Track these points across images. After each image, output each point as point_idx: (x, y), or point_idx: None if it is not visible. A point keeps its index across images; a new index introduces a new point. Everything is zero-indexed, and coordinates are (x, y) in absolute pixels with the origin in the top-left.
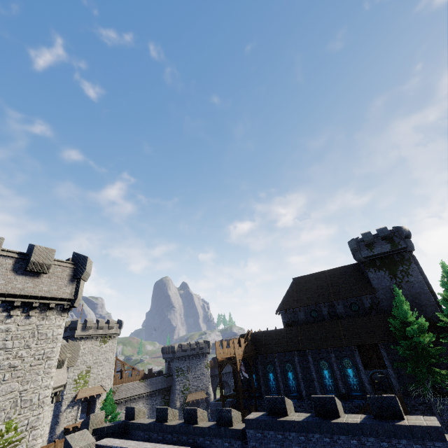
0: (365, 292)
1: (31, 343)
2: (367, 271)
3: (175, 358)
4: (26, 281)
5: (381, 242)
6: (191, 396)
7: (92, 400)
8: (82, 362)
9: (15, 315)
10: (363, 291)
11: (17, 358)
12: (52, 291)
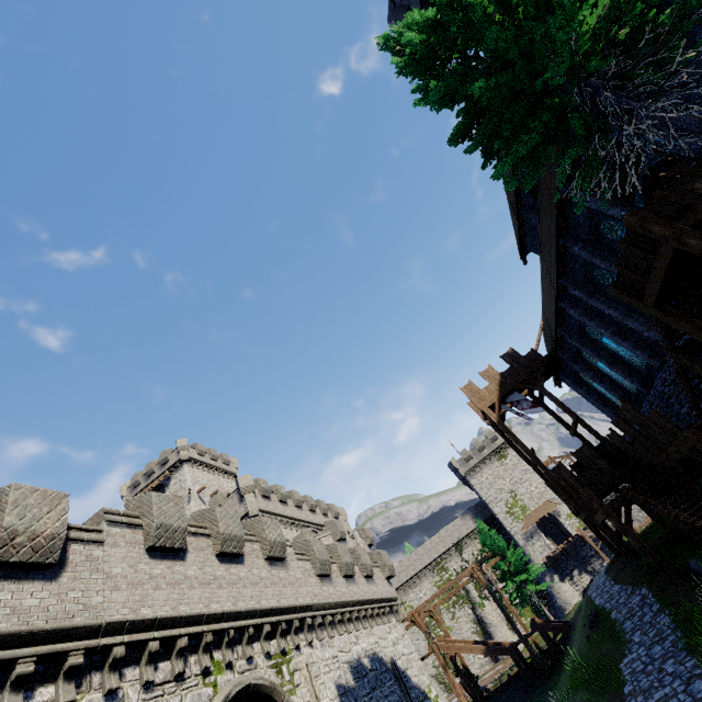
0: None
1: None
2: None
3: None
4: None
5: None
6: None
7: (553, 520)
8: (498, 491)
9: None
10: None
11: None
12: None
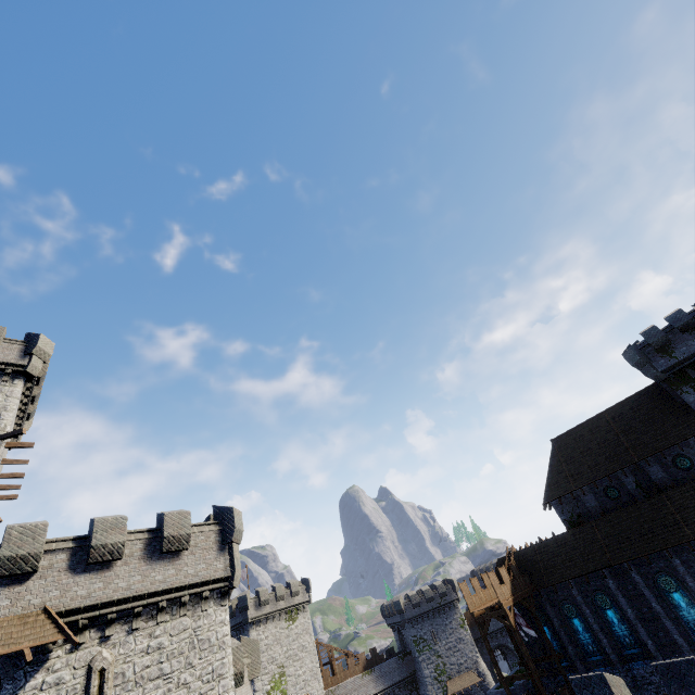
0: (690, 431)
1: (193, 658)
2: (679, 394)
3: (406, 621)
4: (166, 568)
5: (683, 337)
6: (453, 684)
7: None
8: (270, 660)
9: (164, 621)
10: (686, 430)
11: (180, 687)
12: (200, 573)
